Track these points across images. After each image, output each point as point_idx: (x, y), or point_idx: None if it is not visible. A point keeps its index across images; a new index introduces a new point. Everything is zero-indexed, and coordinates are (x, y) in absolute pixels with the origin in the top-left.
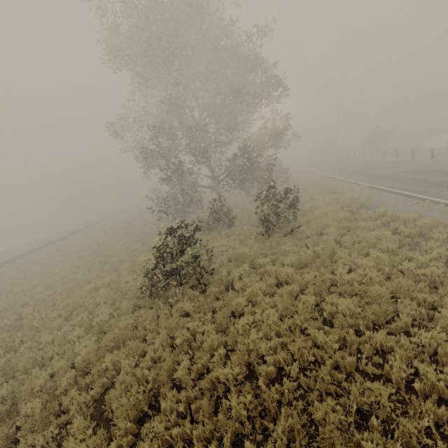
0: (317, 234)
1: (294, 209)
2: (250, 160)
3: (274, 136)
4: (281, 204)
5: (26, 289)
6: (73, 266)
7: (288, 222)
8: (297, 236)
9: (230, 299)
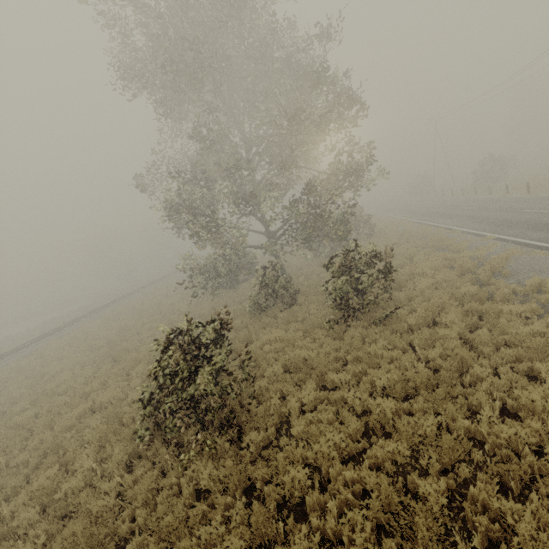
0: (426, 322)
1: (386, 282)
2: (316, 209)
3: (350, 174)
4: (366, 276)
5: (8, 403)
6: (79, 364)
7: (378, 303)
8: (393, 327)
9: (280, 468)
